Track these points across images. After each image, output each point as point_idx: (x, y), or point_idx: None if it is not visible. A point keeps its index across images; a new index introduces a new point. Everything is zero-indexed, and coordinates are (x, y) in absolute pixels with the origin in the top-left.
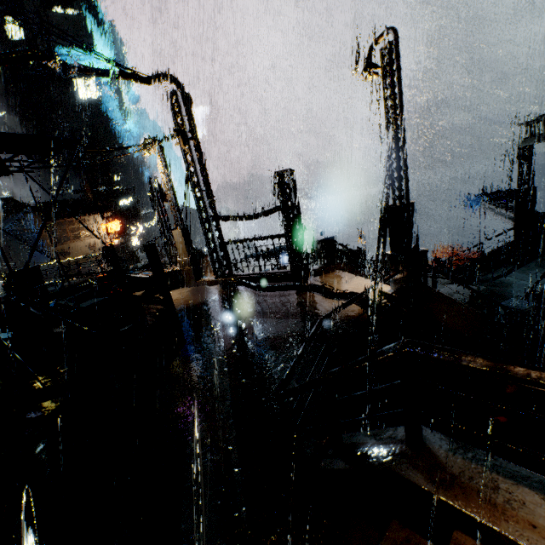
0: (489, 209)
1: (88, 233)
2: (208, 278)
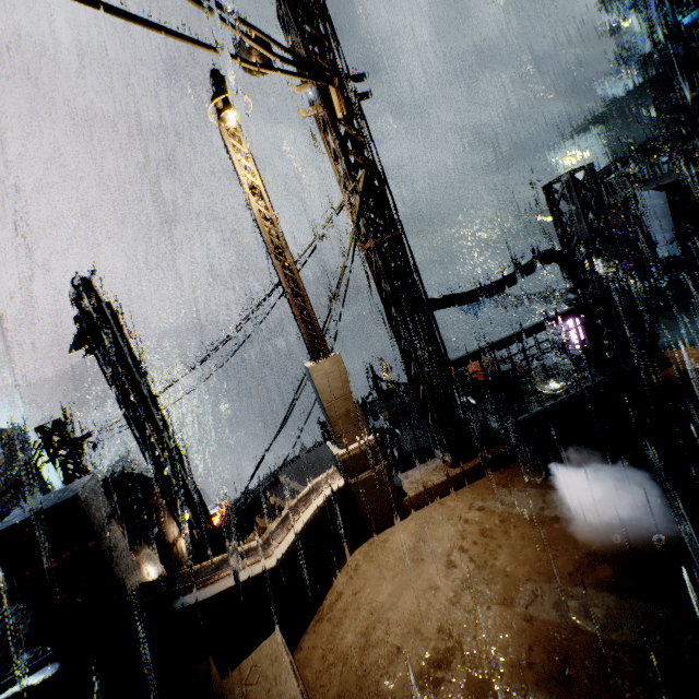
0: (512, 304)
1: None
2: (424, 478)
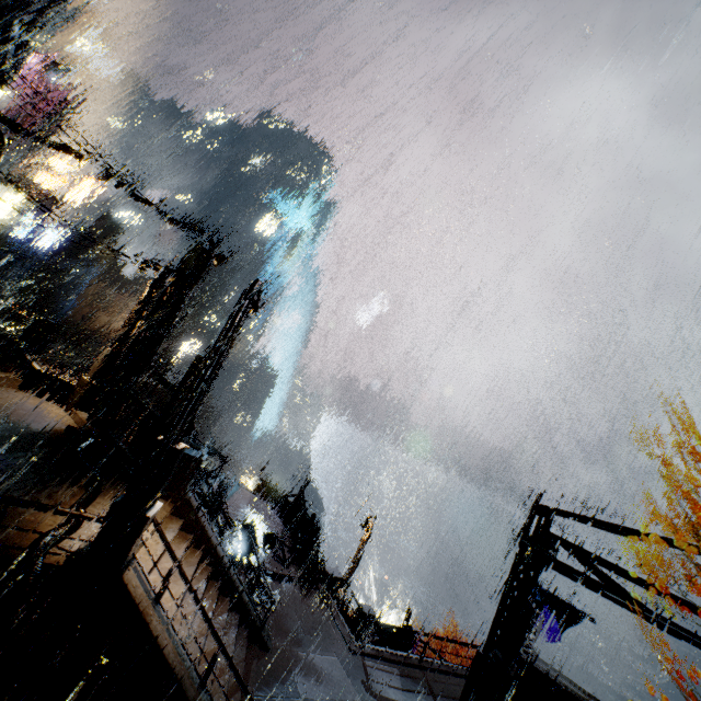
0: None
1: None
2: (86, 415)
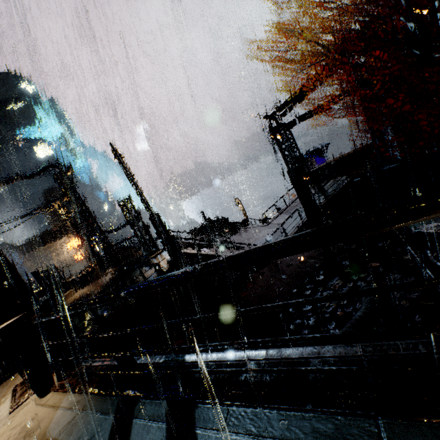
0: None
1: (59, 253)
2: (110, 270)
